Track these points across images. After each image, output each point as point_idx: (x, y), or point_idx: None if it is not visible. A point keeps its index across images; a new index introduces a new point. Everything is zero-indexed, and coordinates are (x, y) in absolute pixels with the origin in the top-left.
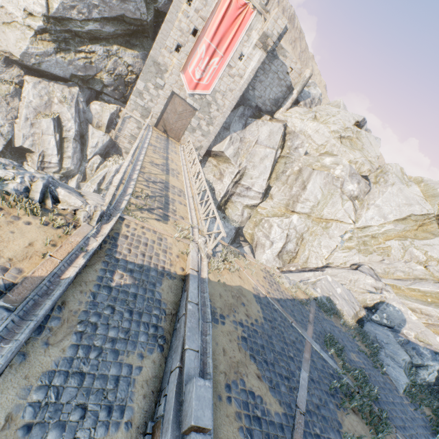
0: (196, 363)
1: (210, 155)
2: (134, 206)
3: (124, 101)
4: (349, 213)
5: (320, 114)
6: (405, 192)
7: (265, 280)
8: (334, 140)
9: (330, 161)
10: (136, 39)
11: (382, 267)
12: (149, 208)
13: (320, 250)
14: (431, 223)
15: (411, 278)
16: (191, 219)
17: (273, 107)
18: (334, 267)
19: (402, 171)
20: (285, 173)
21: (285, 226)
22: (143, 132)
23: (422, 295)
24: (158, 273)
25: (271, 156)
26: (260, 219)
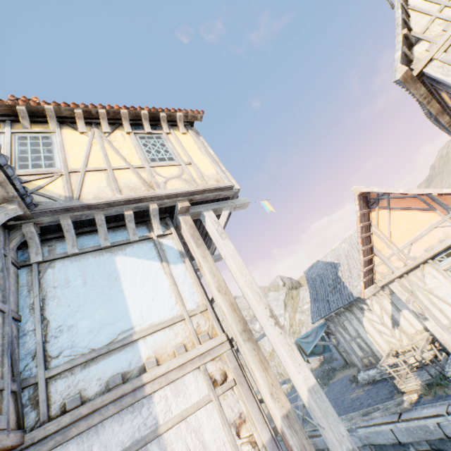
0: None
1: None
2: None
3: None
4: None
5: None
6: (271, 299)
7: None
8: None
9: None
10: None
11: (308, 329)
12: None
13: None
14: (292, 292)
15: None
16: None
17: None
18: None
19: None
20: None
21: None
22: None
23: None
24: None
25: None
26: None
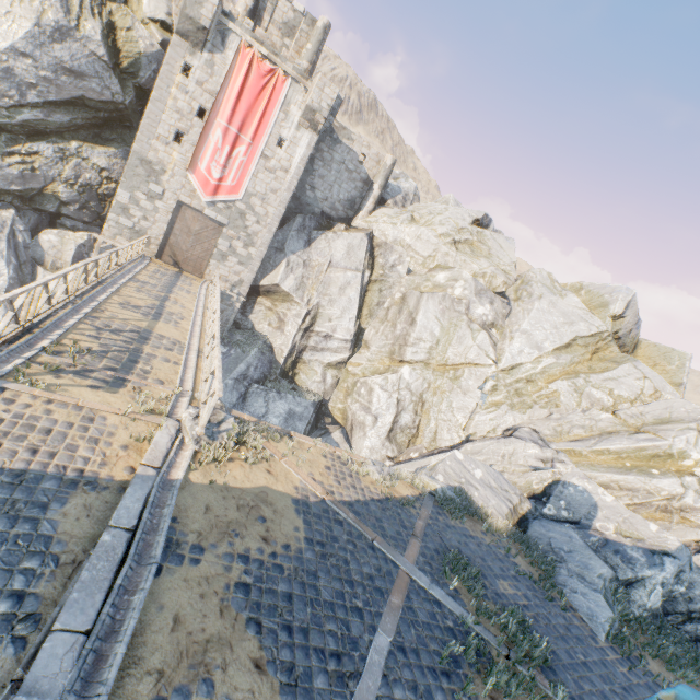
0: (67, 663)
1: (260, 293)
2: (41, 368)
3: (101, 224)
4: (486, 350)
5: (419, 213)
6: (560, 305)
7: (327, 473)
8: (445, 247)
9: (445, 277)
10: (111, 131)
11: (551, 426)
12: (81, 369)
13: (453, 415)
14: (609, 345)
15: (595, 435)
16: (179, 382)
17: (348, 211)
18: (478, 439)
19: (551, 278)
20: (383, 306)
21: (392, 387)
22: (104, 255)
23: (617, 459)
24: (64, 482)
25: (356, 282)
26: (354, 382)
